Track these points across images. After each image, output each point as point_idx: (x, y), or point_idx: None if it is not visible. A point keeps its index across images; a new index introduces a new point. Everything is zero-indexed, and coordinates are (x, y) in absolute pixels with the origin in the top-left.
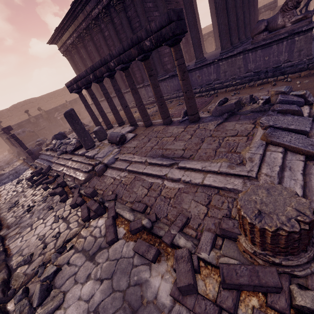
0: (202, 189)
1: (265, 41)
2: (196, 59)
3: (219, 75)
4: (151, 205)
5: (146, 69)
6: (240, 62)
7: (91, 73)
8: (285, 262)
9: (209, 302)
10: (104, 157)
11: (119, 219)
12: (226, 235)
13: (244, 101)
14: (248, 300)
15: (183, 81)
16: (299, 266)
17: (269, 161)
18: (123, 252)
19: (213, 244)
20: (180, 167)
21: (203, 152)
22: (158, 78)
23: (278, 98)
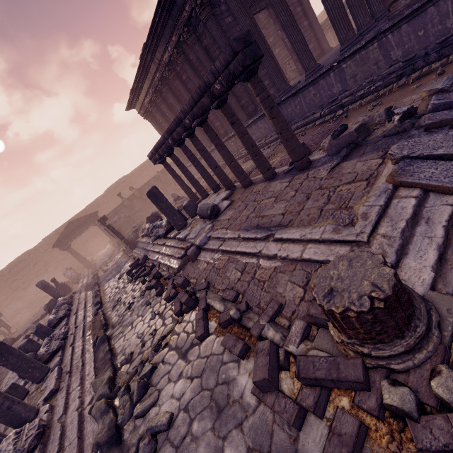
0: (301, 265)
1: (410, 9)
2: (306, 70)
3: (345, 83)
4: (243, 292)
5: (226, 117)
6: (376, 53)
7: (169, 137)
8: (375, 352)
9: (289, 401)
10: (196, 238)
11: (211, 311)
12: (319, 323)
13: (377, 120)
14: (339, 400)
15: (273, 119)
16: (397, 358)
17: (393, 214)
18: (213, 349)
19: (304, 334)
20: (276, 238)
21: (306, 214)
22: (258, 114)
23: (431, 104)
